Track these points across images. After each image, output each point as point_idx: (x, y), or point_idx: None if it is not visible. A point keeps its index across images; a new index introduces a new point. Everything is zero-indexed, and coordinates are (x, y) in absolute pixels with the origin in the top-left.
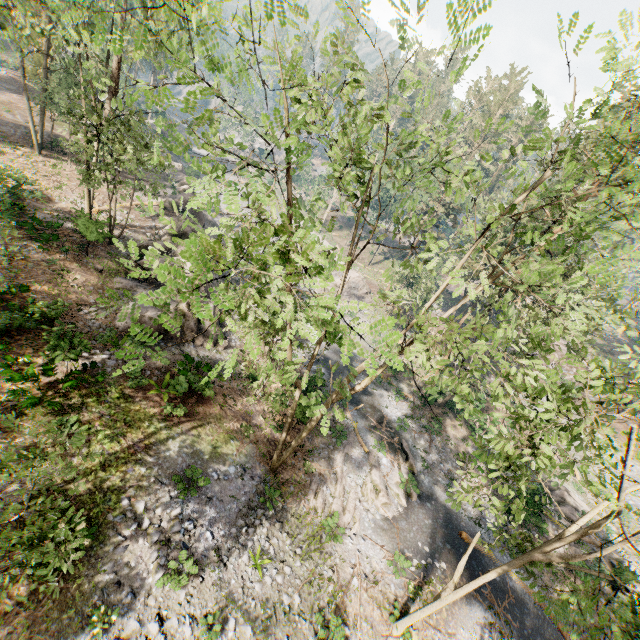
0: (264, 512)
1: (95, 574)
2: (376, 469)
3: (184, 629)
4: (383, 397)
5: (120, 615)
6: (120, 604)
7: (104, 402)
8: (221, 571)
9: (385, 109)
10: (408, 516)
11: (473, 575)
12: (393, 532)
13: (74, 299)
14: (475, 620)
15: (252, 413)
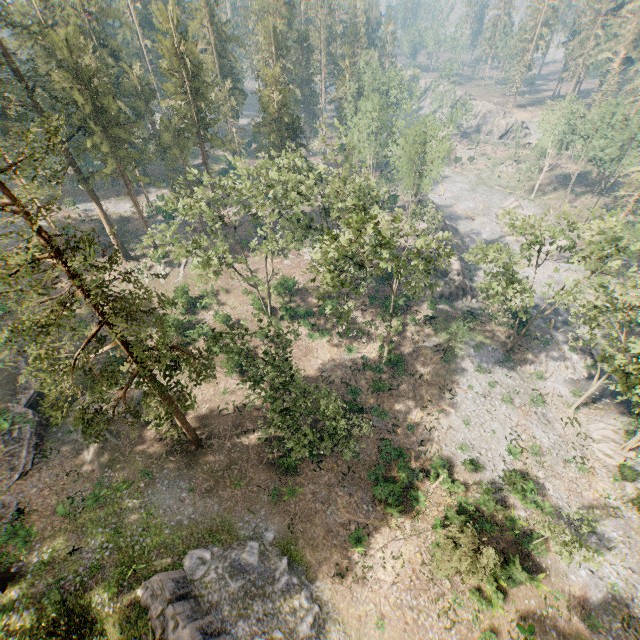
0: (505, 364)
1: (456, 365)
2: (568, 359)
3: (483, 383)
4: (581, 326)
5: (465, 375)
6: (464, 373)
7: (441, 323)
8: (492, 375)
9: (542, 233)
10: (587, 380)
11: (628, 408)
12: (575, 384)
13: None
14: (621, 420)
15: (494, 330)
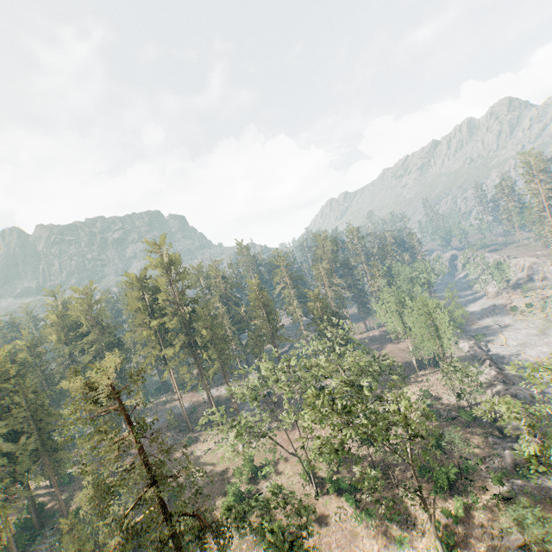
0: None
1: None
2: None
3: None
4: None
5: None
6: None
7: (523, 507)
8: None
9: None
10: None
11: None
12: None
13: (479, 454)
14: None
15: None
